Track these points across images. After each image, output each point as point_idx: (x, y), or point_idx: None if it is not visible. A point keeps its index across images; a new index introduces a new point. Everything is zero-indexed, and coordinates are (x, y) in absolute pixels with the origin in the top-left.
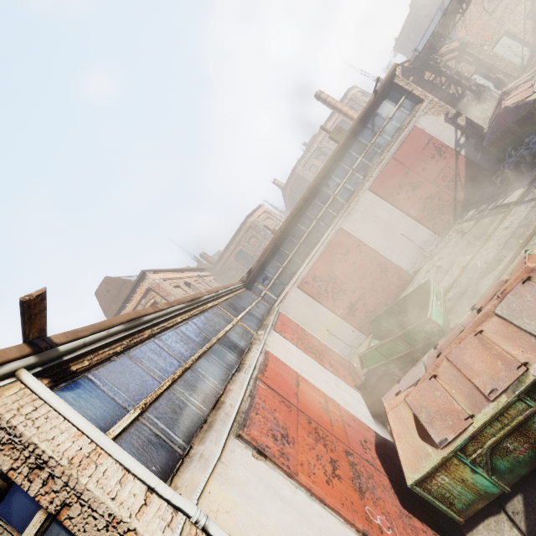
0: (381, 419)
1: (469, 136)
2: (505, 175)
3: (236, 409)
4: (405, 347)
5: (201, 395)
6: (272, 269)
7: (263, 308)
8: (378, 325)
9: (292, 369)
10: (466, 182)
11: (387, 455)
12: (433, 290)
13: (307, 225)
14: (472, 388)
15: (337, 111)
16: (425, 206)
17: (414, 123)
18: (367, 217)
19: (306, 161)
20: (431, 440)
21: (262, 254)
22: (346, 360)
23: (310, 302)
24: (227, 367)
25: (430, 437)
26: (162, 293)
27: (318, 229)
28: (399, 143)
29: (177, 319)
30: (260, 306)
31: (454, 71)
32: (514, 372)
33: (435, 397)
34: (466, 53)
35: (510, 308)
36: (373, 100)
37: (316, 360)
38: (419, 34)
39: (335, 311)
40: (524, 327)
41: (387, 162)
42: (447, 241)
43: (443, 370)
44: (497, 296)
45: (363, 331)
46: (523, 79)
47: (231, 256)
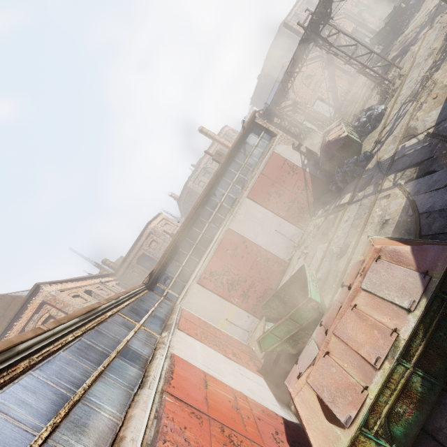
0: (284, 400)
1: (309, 159)
2: (337, 184)
3: (139, 442)
4: (295, 326)
5: (93, 436)
6: (173, 268)
7: (166, 307)
8: (269, 309)
9: (199, 369)
10: (313, 190)
11: (297, 441)
12: (308, 273)
13: (201, 228)
14: (360, 359)
15: (216, 141)
16: (289, 208)
17: (273, 149)
18: (248, 218)
19: (196, 177)
20: (337, 420)
21: (162, 256)
22: (245, 345)
23: (209, 295)
24: (128, 385)
25: (335, 417)
26: (59, 305)
27: (210, 230)
28: (264, 163)
29: (67, 338)
30: (162, 305)
31: (292, 118)
32: (389, 338)
33: (332, 374)
34: (298, 108)
35: (372, 283)
36: (242, 133)
37: (221, 352)
38: (265, 96)
39: (231, 300)
40: (386, 298)
41: (258, 177)
42: (308, 233)
43: (333, 346)
44: (360, 273)
45: (256, 315)
46: (335, 124)
47: (133, 260)
